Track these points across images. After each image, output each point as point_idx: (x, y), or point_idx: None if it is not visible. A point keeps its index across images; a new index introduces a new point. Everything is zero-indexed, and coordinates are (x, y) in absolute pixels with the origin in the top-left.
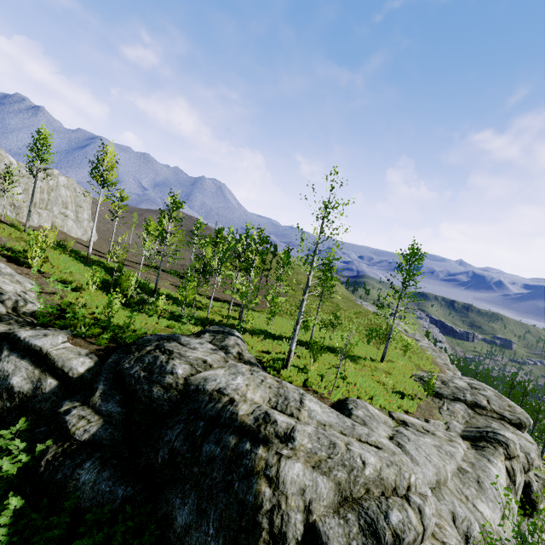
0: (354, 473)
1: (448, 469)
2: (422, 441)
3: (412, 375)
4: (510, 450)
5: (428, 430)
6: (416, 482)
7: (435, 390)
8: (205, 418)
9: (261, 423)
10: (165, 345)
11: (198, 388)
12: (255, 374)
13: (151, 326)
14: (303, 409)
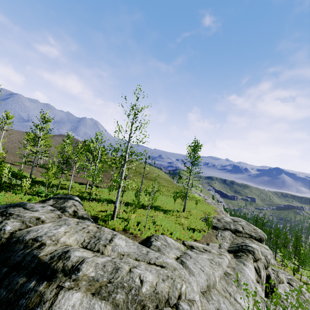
0: (132, 292)
1: (216, 275)
2: (201, 257)
3: (201, 218)
4: (256, 255)
5: (207, 249)
6: (186, 290)
7: (212, 224)
8: (11, 264)
9: (54, 261)
10: (9, 210)
11: (18, 239)
12: (80, 224)
13: (10, 199)
14: (109, 245)
